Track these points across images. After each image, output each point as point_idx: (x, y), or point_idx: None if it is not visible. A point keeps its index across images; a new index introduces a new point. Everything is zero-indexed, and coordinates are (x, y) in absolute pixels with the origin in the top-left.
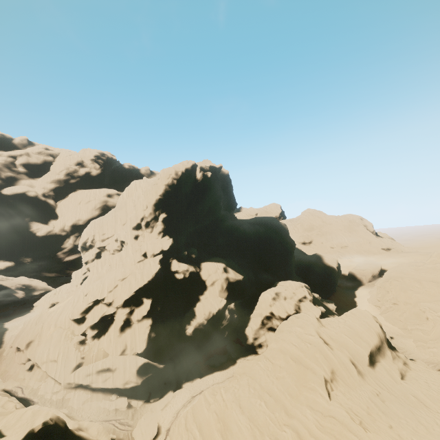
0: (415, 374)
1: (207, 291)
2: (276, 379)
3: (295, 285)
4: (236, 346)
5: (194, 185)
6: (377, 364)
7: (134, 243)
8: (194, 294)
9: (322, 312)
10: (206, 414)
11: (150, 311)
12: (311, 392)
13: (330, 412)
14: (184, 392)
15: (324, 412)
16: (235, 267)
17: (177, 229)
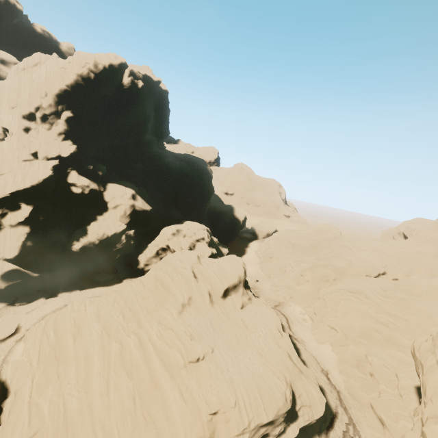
0: (252, 306)
1: (107, 213)
2: (141, 299)
3: (198, 227)
4: (127, 268)
5: (117, 90)
6: (228, 297)
7: (22, 136)
8: (91, 213)
9: (213, 253)
10: (67, 320)
11: (29, 218)
12: (165, 311)
13: (172, 326)
14: (58, 301)
15: (168, 325)
16: (146, 196)
17: (86, 137)
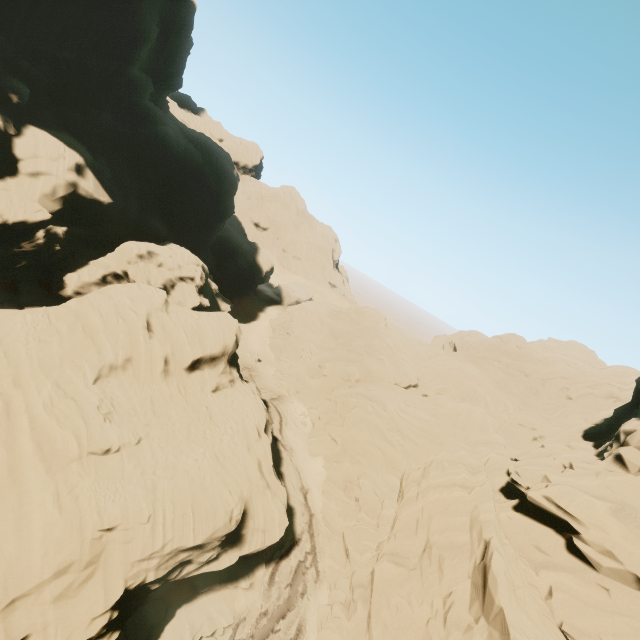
0: (231, 392)
1: (15, 179)
2: (37, 342)
3: (189, 258)
4: (39, 289)
5: None
6: (197, 371)
7: None
8: None
9: (202, 305)
10: None
11: None
12: (75, 370)
13: (78, 395)
14: None
15: (71, 393)
16: (106, 178)
17: None
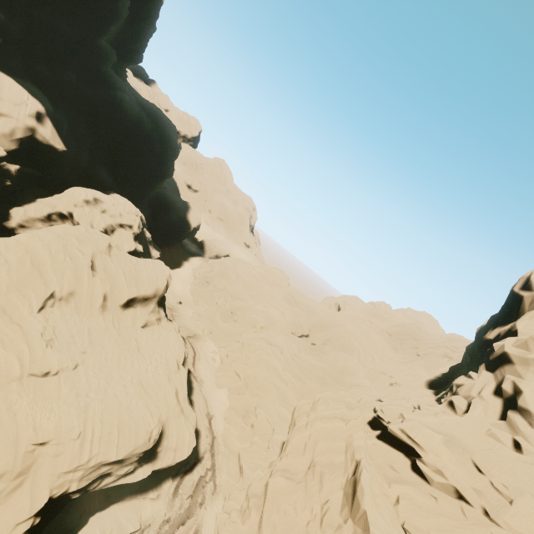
0: (158, 329)
1: None
2: None
3: (130, 209)
4: None
5: None
6: (130, 309)
7: None
8: None
9: (136, 250)
10: None
11: None
12: (21, 299)
13: (23, 321)
14: None
15: (16, 319)
16: (63, 128)
17: None
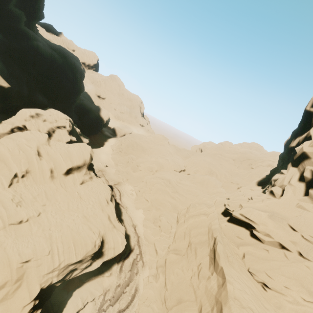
0: (91, 183)
1: None
2: None
3: (61, 116)
4: None
5: None
6: (70, 175)
7: None
8: None
9: (72, 140)
10: None
11: None
12: None
13: None
14: None
15: None
16: (4, 72)
17: None
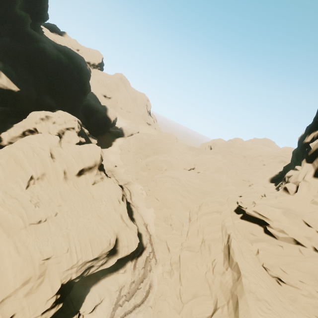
0: (102, 183)
1: None
2: None
3: (69, 117)
4: None
5: None
6: (82, 175)
7: None
8: None
9: (81, 141)
10: None
11: None
12: (14, 183)
13: (18, 196)
14: None
15: (14, 195)
16: (13, 76)
17: None
